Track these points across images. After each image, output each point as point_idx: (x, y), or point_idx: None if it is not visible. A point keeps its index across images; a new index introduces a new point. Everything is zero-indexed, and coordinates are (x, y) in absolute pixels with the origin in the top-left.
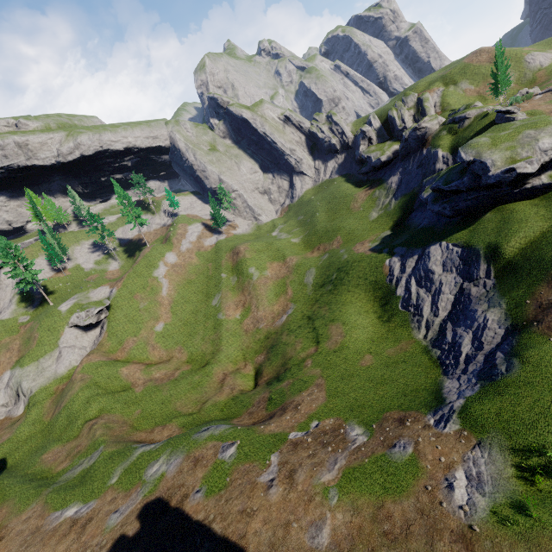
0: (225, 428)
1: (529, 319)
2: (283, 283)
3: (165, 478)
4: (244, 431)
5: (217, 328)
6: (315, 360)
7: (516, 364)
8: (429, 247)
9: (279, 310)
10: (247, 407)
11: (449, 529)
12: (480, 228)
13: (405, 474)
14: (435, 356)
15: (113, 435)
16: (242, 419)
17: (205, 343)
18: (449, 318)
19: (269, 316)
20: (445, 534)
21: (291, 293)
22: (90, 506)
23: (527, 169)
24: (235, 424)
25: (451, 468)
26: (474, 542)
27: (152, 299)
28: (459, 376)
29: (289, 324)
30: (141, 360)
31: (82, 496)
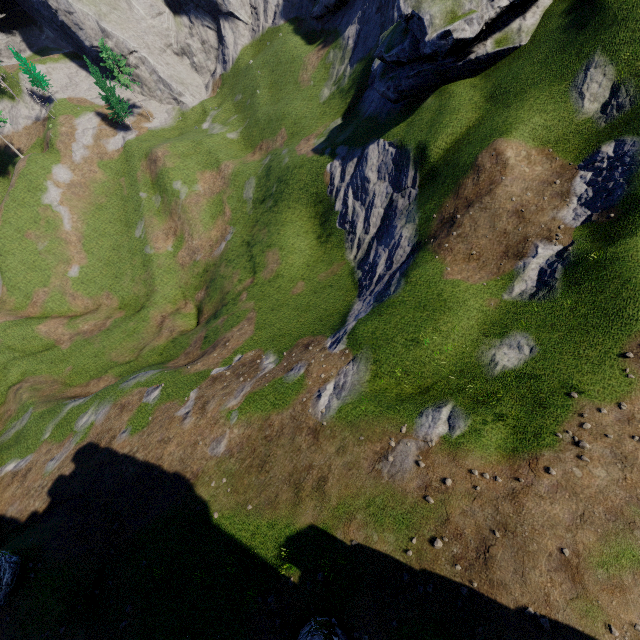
0: (153, 374)
1: (430, 236)
2: (219, 200)
3: (94, 426)
4: (171, 374)
5: (147, 265)
6: (250, 293)
7: (402, 285)
8: (368, 147)
9: (217, 237)
10: (184, 348)
11: (308, 426)
12: (417, 121)
13: (291, 392)
14: (357, 278)
15: (43, 396)
16: (179, 361)
17: (137, 285)
18: (377, 236)
19: (206, 245)
20: (304, 430)
21: (229, 214)
22: (27, 460)
23: (465, 33)
24: (168, 368)
25: (326, 382)
26: (321, 433)
27: (52, 237)
28: (366, 298)
29: (227, 253)
30: (61, 313)
31: (18, 453)
